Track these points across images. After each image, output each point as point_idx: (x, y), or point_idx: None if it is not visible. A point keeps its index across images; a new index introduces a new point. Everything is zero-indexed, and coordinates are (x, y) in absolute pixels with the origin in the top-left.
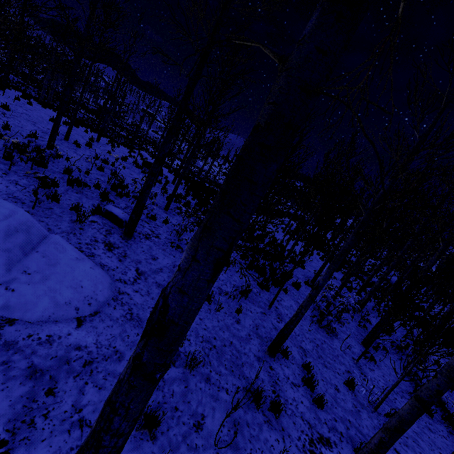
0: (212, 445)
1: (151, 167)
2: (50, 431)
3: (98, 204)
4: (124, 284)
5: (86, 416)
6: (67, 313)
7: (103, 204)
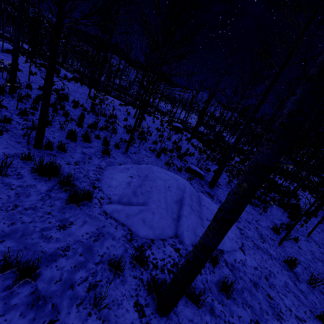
0: None
1: (232, 143)
2: (291, 322)
3: (189, 166)
4: (236, 222)
5: (295, 314)
6: (235, 245)
7: (183, 163)
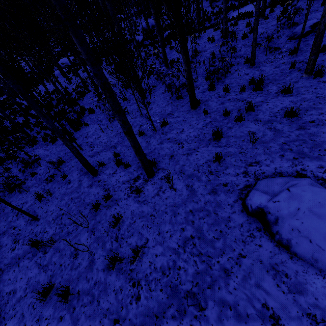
0: (86, 253)
1: None
2: None
3: None
4: None
5: None
6: None
7: None
